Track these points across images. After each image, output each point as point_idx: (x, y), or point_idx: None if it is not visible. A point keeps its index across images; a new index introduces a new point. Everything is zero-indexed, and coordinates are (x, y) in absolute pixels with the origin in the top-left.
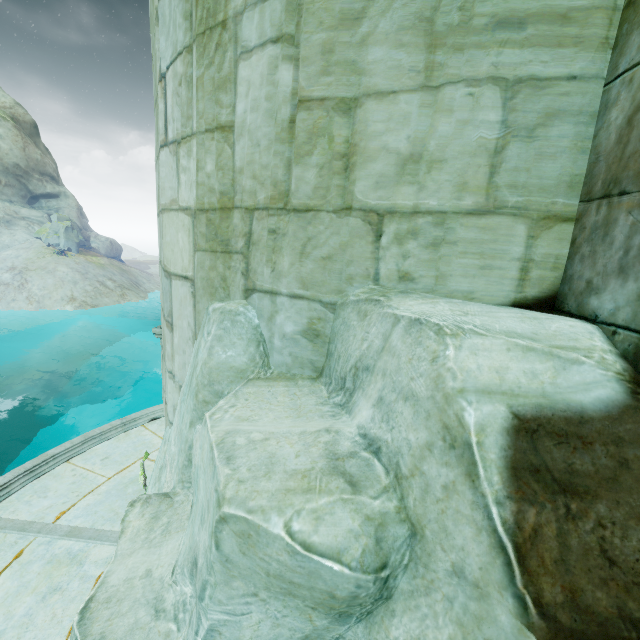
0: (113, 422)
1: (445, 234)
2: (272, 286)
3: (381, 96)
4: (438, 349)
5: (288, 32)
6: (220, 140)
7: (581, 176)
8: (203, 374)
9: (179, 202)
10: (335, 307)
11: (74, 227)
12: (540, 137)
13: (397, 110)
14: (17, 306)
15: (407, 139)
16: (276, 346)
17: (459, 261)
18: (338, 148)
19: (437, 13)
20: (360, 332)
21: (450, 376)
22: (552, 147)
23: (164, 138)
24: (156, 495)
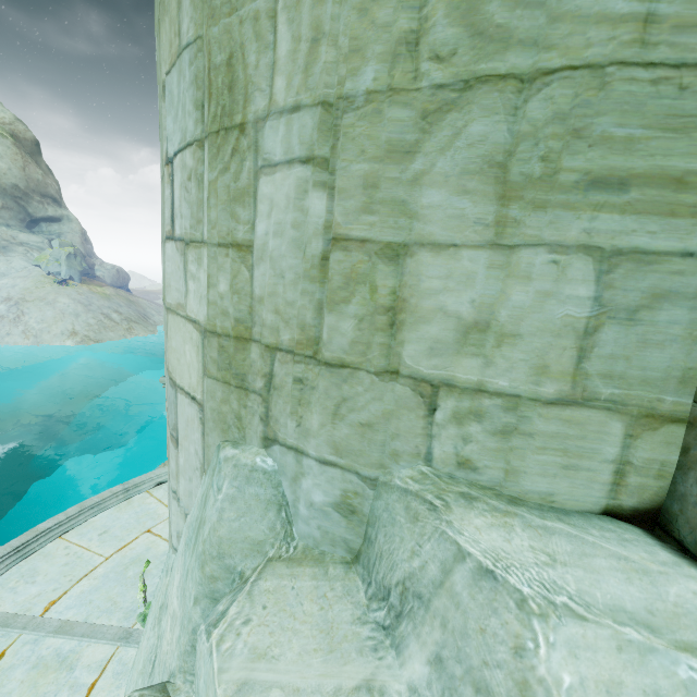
0: (114, 488)
1: (518, 423)
2: (297, 443)
3: (438, 248)
4: (522, 634)
5: (321, 155)
6: (236, 259)
7: (696, 370)
8: (211, 542)
9: (187, 311)
10: (376, 483)
11: (77, 254)
12: (644, 321)
13: (458, 267)
14: (12, 341)
15: (471, 303)
16: (301, 514)
17: (536, 458)
18: (382, 301)
19: (512, 159)
20: (409, 539)
21: (543, 694)
22: (659, 334)
23: (170, 230)
24: (151, 693)
